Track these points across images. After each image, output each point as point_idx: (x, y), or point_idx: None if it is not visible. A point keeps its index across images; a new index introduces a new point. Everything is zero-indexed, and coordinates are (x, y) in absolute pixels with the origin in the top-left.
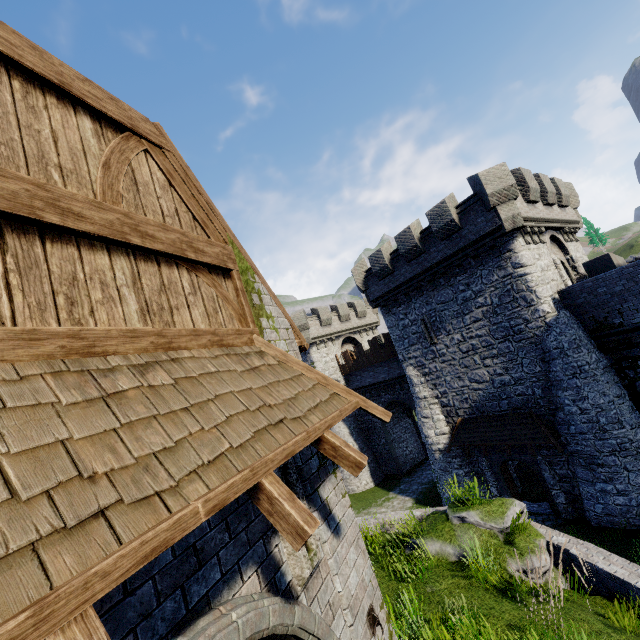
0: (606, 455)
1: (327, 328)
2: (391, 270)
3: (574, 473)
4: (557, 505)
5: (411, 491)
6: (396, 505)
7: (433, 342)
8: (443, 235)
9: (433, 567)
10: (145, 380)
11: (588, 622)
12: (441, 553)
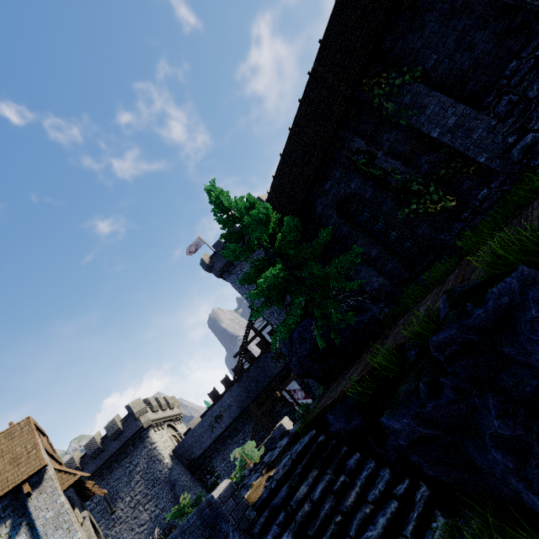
0: None
1: None
2: (81, 469)
3: None
4: None
5: None
6: None
7: (113, 511)
8: (115, 437)
9: None
10: None
11: None
12: None
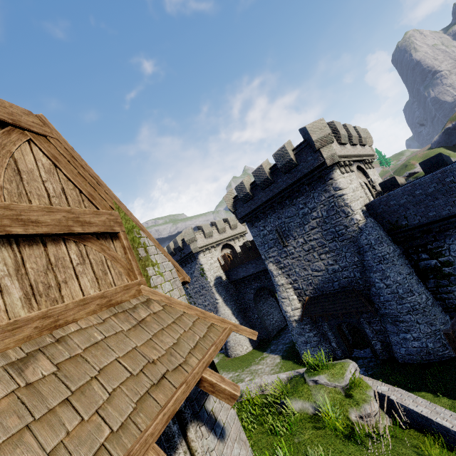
0: (404, 314)
1: (210, 239)
2: (251, 196)
3: (385, 328)
4: (376, 350)
5: (278, 350)
6: (269, 362)
7: (285, 245)
8: (285, 170)
9: (298, 421)
10: (23, 378)
11: (408, 455)
12: (303, 409)
